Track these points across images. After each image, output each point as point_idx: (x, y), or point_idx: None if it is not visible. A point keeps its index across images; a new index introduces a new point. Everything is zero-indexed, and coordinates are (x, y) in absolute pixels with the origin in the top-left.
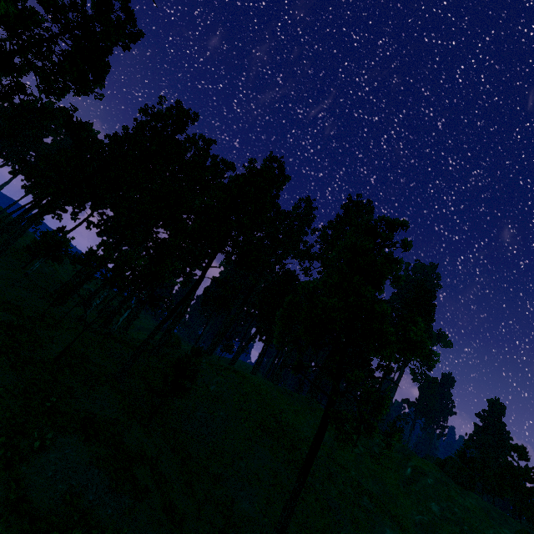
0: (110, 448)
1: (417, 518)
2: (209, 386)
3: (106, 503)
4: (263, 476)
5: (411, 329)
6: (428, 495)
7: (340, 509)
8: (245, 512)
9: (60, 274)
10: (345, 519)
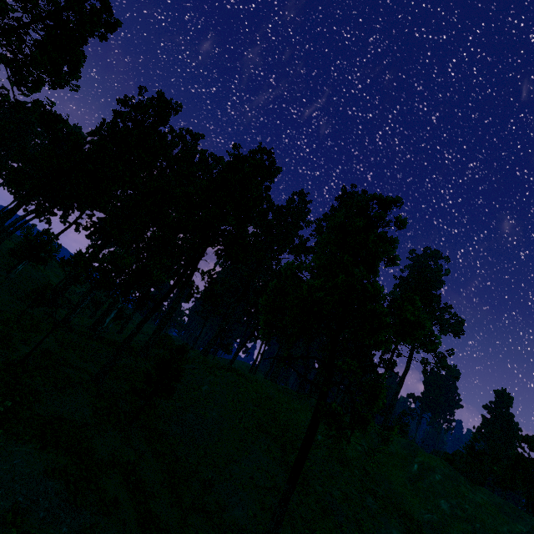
0: (73, 456)
1: (426, 517)
2: (200, 386)
3: (60, 520)
4: (258, 480)
5: (408, 308)
6: (437, 492)
7: (343, 511)
8: (237, 520)
9: (51, 279)
10: (348, 522)
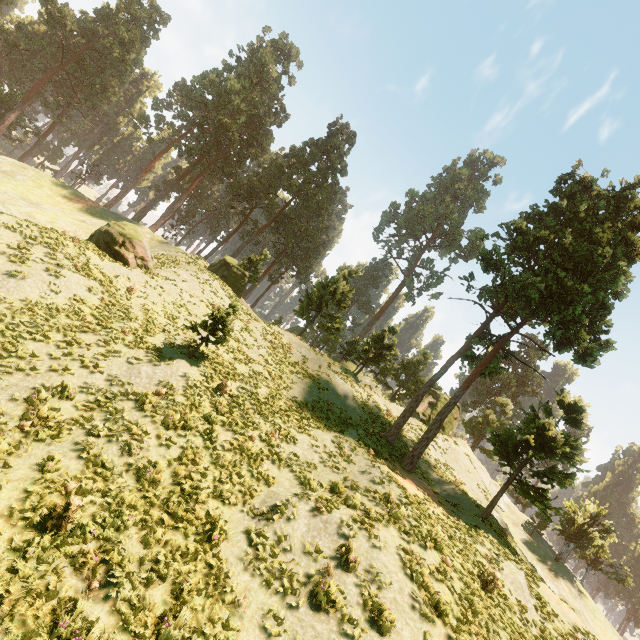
0: None
1: None
2: None
3: None
4: None
5: None
6: None
7: None
8: None
9: None
10: None
